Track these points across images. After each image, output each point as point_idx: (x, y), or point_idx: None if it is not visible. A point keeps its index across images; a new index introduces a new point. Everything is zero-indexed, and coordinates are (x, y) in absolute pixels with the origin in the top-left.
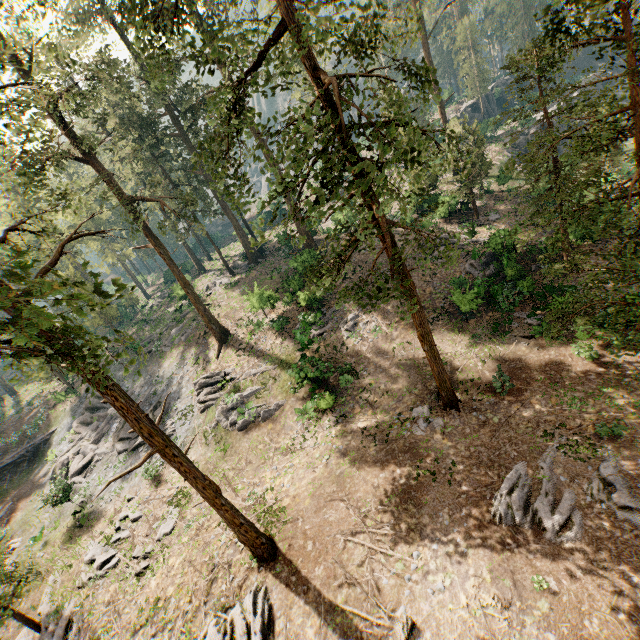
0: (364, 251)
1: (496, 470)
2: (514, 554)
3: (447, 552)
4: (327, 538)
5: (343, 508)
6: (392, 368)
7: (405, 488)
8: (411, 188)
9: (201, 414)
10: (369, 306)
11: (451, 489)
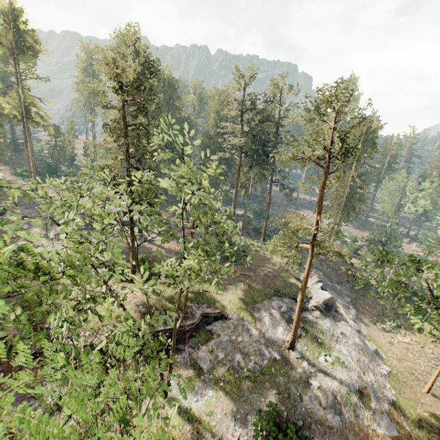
0: None
1: None
2: None
3: None
4: None
5: None
6: None
7: None
8: None
9: None
10: (7, 166)
11: None
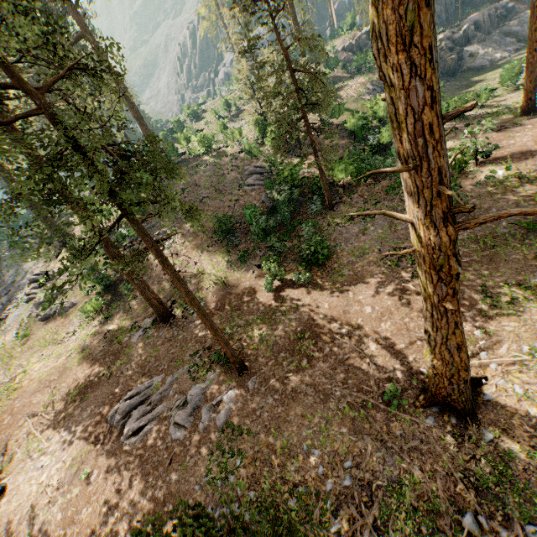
0: (202, 173)
1: (144, 379)
2: (95, 449)
3: (66, 440)
4: (20, 416)
5: (47, 394)
6: (164, 282)
7: (88, 384)
8: (252, 115)
9: (27, 304)
10: (178, 225)
11: (109, 390)
